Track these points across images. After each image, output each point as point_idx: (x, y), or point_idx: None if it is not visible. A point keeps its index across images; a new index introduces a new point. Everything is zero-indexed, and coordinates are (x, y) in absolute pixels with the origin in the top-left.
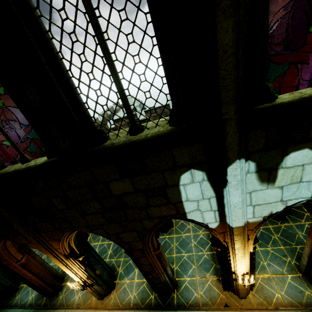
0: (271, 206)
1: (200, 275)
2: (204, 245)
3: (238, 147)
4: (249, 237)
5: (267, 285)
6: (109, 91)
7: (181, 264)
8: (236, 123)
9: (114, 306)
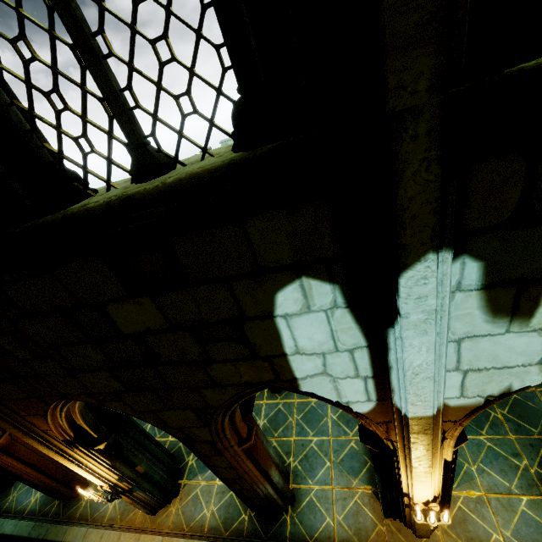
0: (510, 375)
1: (340, 482)
2: (351, 422)
3: (436, 215)
4: (446, 435)
5: (476, 514)
6: (51, 41)
7: (304, 457)
8: (434, 126)
9: (175, 530)
